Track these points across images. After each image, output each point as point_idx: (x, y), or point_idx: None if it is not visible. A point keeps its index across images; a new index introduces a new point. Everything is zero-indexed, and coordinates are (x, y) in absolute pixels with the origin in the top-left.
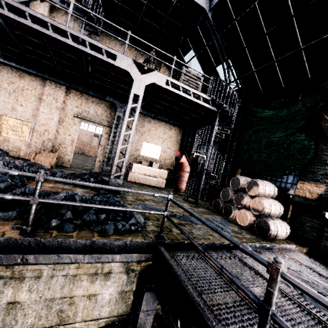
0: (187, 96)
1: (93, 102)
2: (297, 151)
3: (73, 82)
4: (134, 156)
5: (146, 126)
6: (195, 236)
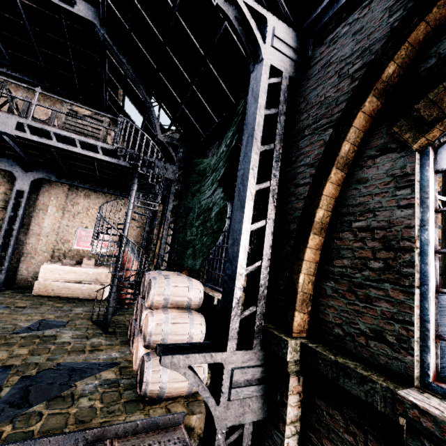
0: (68, 147)
1: None
2: (215, 218)
3: None
4: (61, 252)
5: (82, 203)
6: None
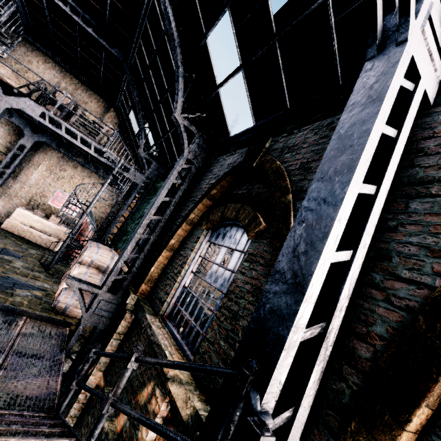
0: (71, 139)
1: None
2: None
3: None
4: (36, 202)
5: (69, 171)
6: None
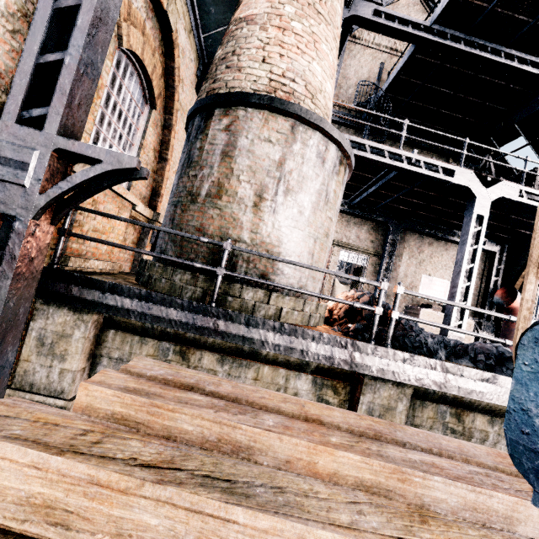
0: None
1: (355, 224)
2: None
3: None
4: (409, 296)
5: (426, 251)
6: None
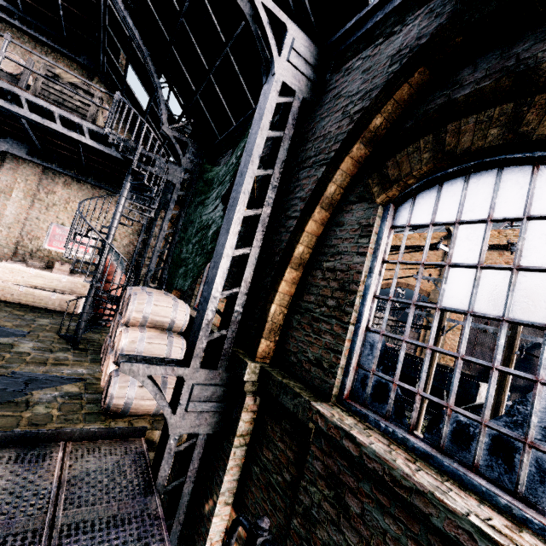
0: (44, 121)
1: None
2: (211, 238)
3: None
4: (26, 250)
5: (60, 193)
6: None
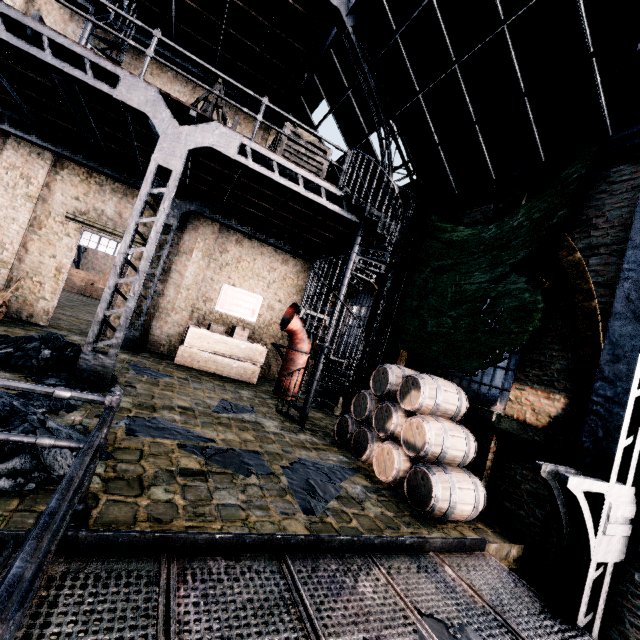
0: (290, 184)
1: (115, 192)
2: (509, 315)
3: (69, 146)
4: (200, 313)
5: (232, 251)
6: (208, 509)
